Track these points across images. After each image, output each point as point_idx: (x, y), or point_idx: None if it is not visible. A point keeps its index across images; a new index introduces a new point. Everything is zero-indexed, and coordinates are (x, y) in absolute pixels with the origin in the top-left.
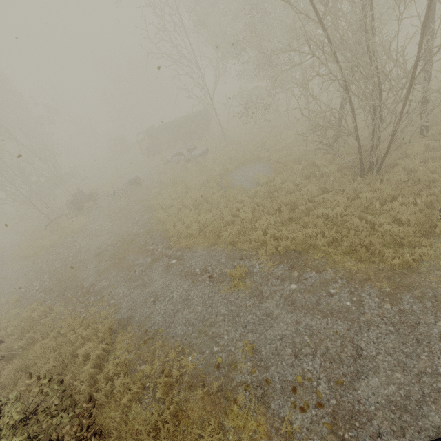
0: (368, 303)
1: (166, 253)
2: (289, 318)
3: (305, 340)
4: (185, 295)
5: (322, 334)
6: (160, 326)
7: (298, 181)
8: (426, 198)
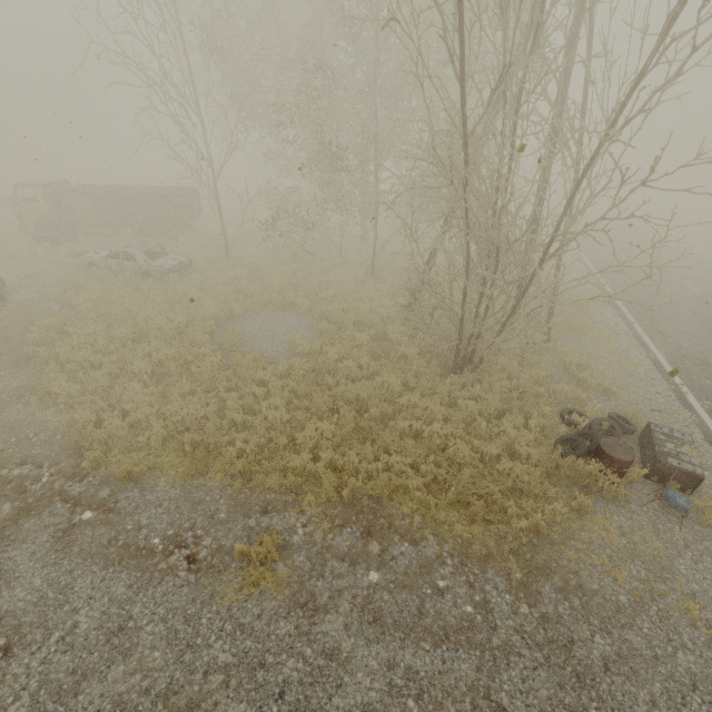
0: (498, 605)
1: (65, 492)
2: (373, 656)
3: (410, 709)
4: (117, 619)
5: (439, 688)
6: None
7: (364, 362)
8: (539, 420)
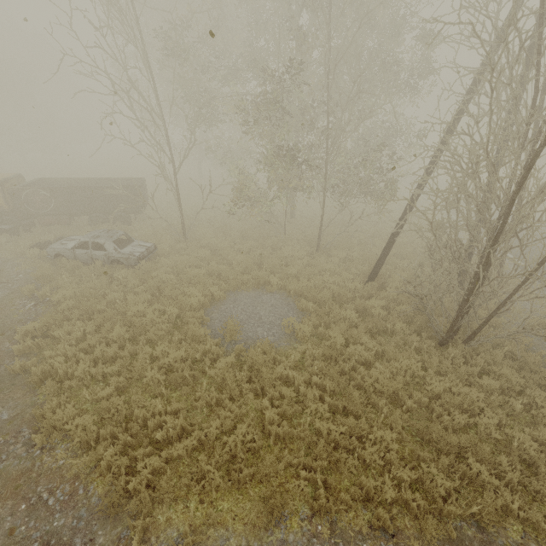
0: None
1: None
2: None
3: None
4: None
5: None
6: None
7: (369, 343)
8: None
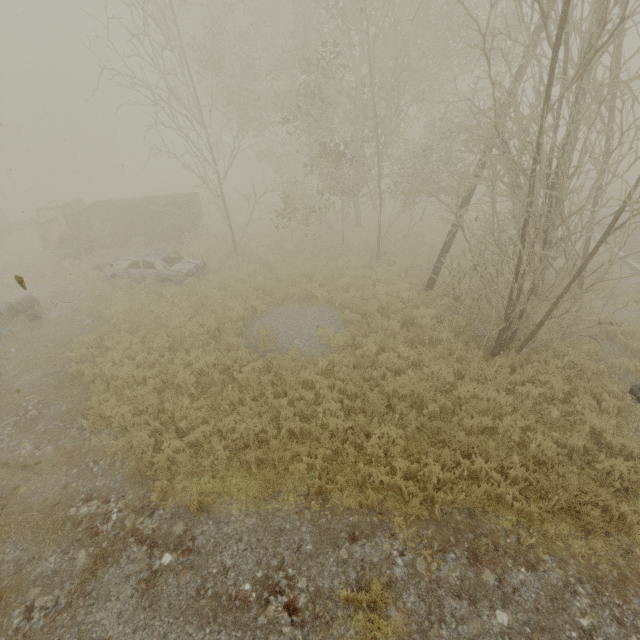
0: None
1: (138, 531)
2: None
3: None
4: None
5: None
6: None
7: (404, 351)
8: (614, 402)
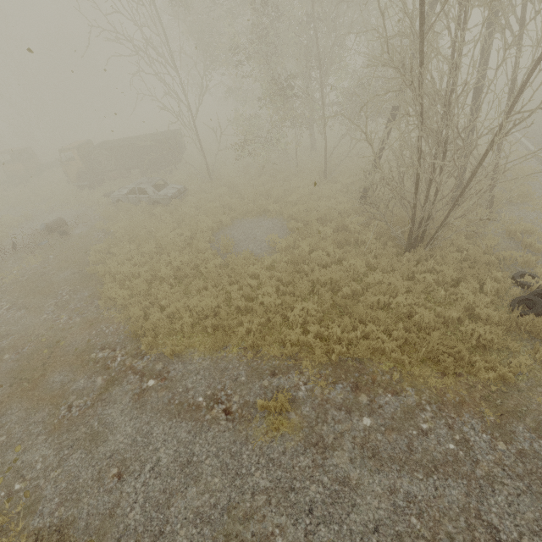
0: (476, 443)
1: (133, 367)
2: (376, 483)
3: (414, 525)
4: (185, 455)
5: (435, 509)
6: (141, 537)
7: (331, 250)
8: (493, 285)
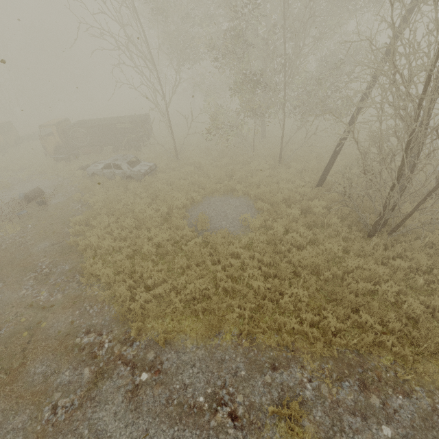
0: None
1: (123, 356)
2: None
3: None
4: None
5: None
6: None
7: (304, 232)
8: None
